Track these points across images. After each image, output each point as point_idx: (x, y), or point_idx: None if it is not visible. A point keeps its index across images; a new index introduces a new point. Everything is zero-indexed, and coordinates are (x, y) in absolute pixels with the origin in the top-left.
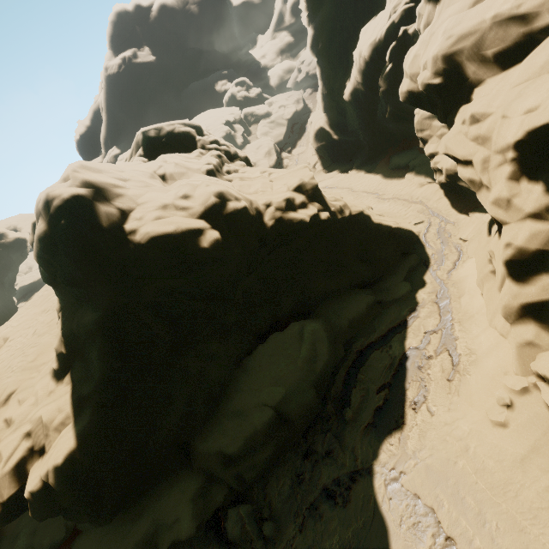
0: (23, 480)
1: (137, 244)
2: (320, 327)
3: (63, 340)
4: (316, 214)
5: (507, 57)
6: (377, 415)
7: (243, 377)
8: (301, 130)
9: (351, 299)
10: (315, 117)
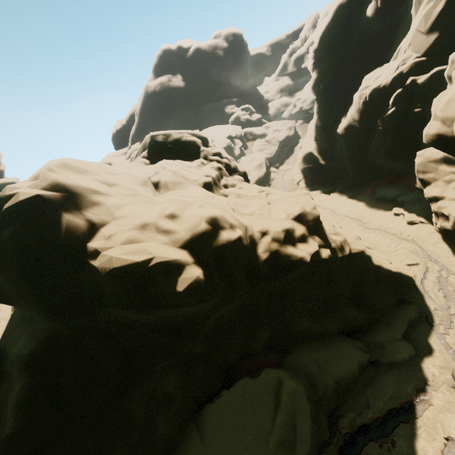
0: None
1: (95, 272)
2: (303, 391)
3: None
4: (316, 251)
5: None
6: None
7: (196, 439)
8: (290, 151)
9: (338, 351)
10: (305, 142)
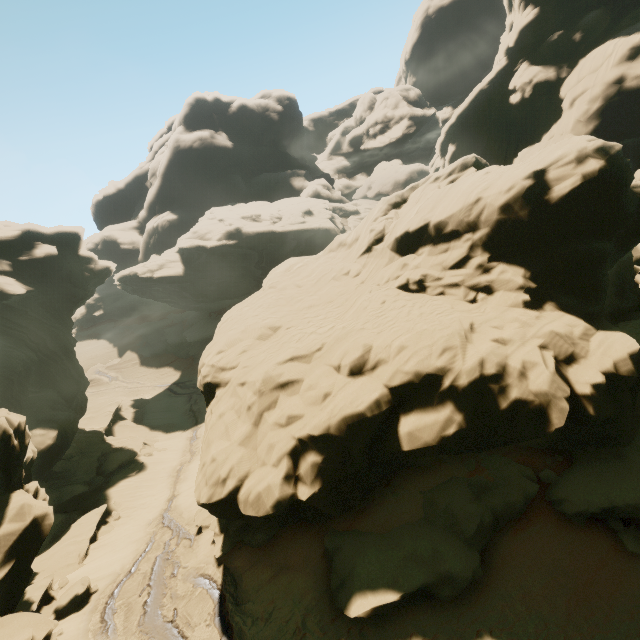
0: (567, 383)
1: None
2: None
3: (527, 278)
4: None
5: None
6: None
7: None
8: None
9: (639, 317)
10: None
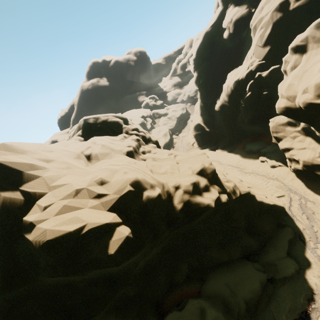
0: None
1: (30, 246)
2: (223, 318)
3: None
4: (217, 197)
5: None
6: None
7: None
8: (184, 124)
9: (243, 273)
10: (194, 117)
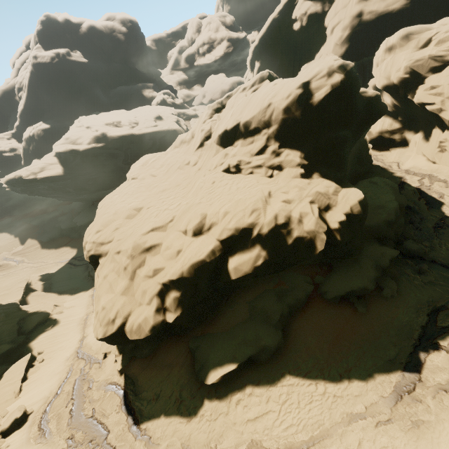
0: (325, 223)
1: (368, 97)
2: (381, 177)
3: (302, 158)
4: None
5: (435, 70)
6: (428, 205)
7: None
8: None
9: (371, 176)
10: None
